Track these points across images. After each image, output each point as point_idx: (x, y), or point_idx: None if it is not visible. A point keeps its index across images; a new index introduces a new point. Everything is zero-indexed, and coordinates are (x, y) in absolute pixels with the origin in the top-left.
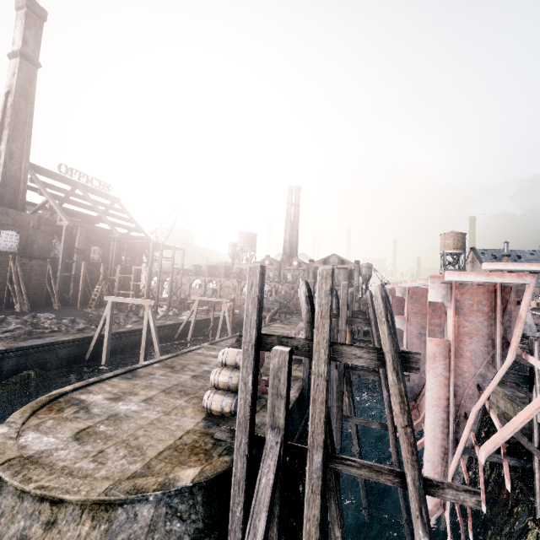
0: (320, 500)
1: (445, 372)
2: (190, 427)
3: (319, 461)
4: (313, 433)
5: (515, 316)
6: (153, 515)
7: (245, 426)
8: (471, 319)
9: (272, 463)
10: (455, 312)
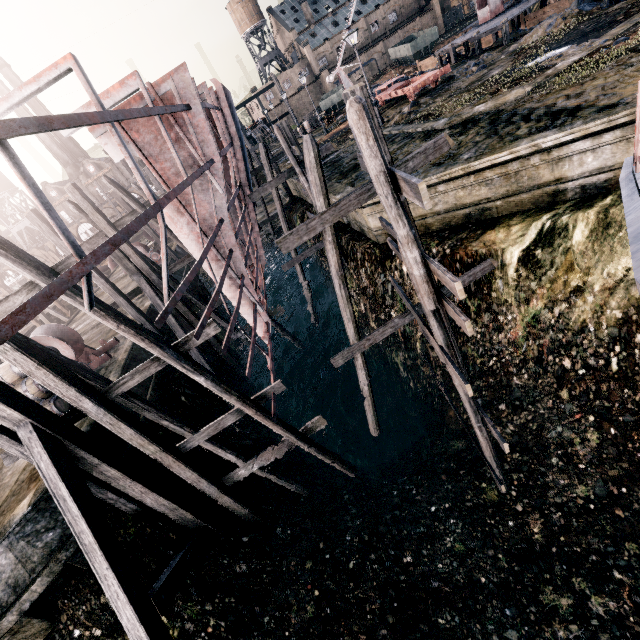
0: (123, 424)
1: (191, 227)
2: (26, 463)
3: (91, 405)
4: (62, 394)
5: (199, 126)
6: (15, 556)
7: (7, 442)
8: (168, 156)
9: (40, 448)
10: (145, 160)
